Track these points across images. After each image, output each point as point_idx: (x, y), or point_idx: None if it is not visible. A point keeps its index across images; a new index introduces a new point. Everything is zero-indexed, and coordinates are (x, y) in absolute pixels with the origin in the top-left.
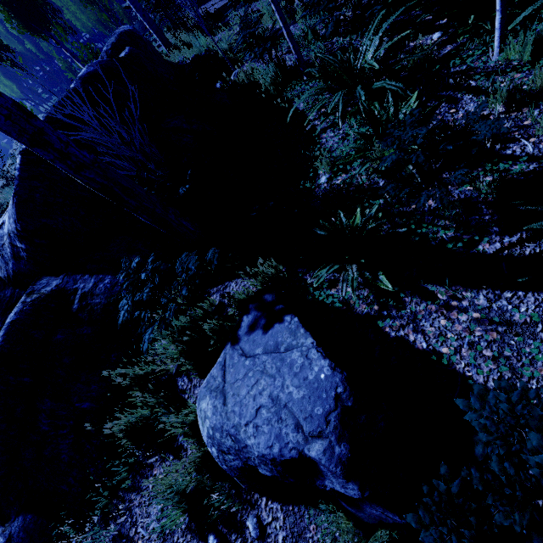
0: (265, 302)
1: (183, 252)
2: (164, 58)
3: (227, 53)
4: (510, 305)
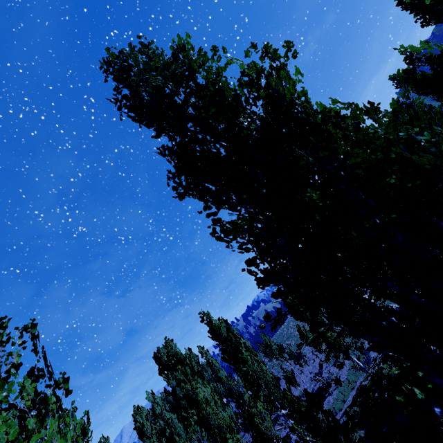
0: None
1: None
2: None
3: None
4: None
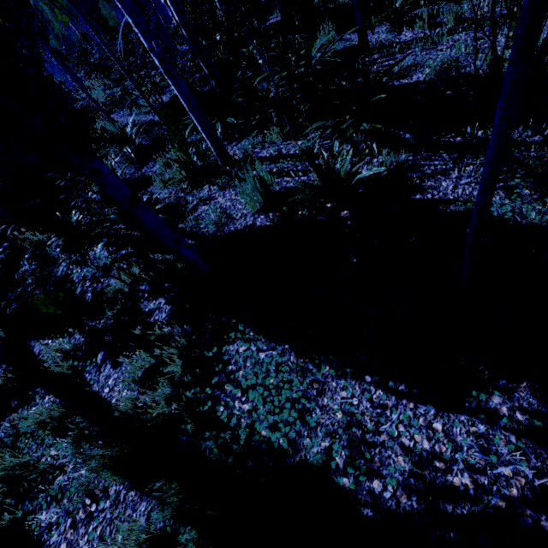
0: (2, 246)
1: (6, 229)
2: (70, 96)
3: (105, 104)
4: (104, 252)
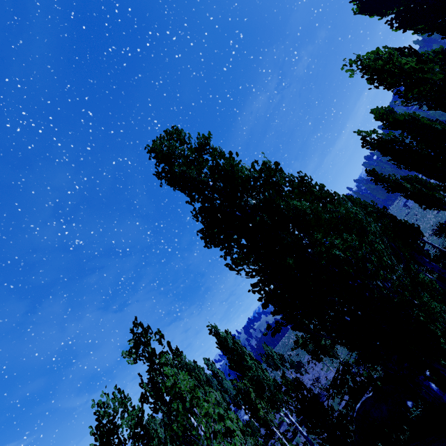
0: None
1: None
2: None
3: None
4: None
